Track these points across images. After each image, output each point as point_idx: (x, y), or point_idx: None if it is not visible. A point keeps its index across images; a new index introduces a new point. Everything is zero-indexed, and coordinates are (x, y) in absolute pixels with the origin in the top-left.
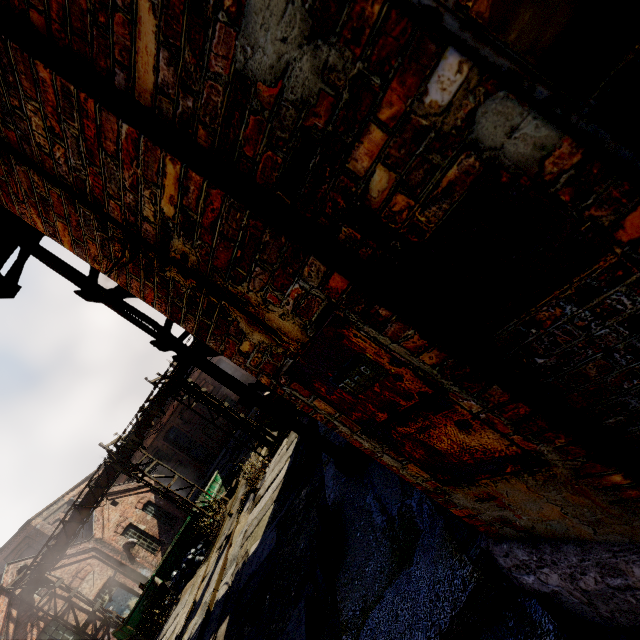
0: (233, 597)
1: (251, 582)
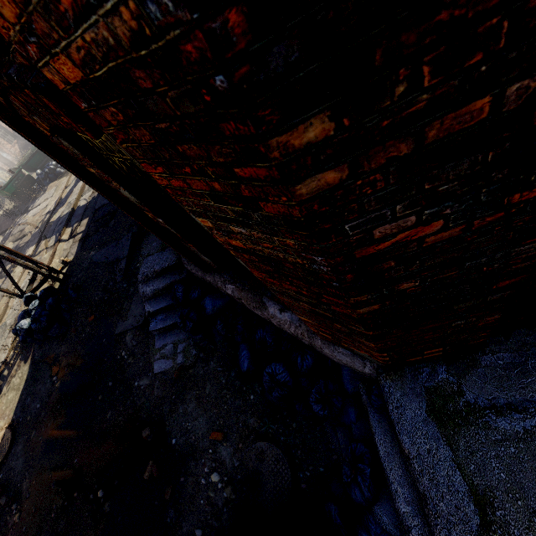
0: (91, 210)
1: (103, 208)
